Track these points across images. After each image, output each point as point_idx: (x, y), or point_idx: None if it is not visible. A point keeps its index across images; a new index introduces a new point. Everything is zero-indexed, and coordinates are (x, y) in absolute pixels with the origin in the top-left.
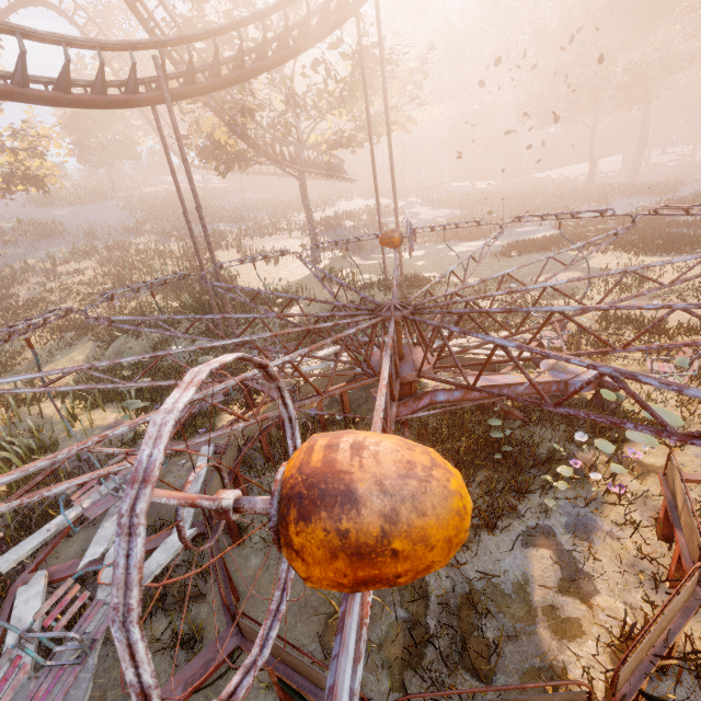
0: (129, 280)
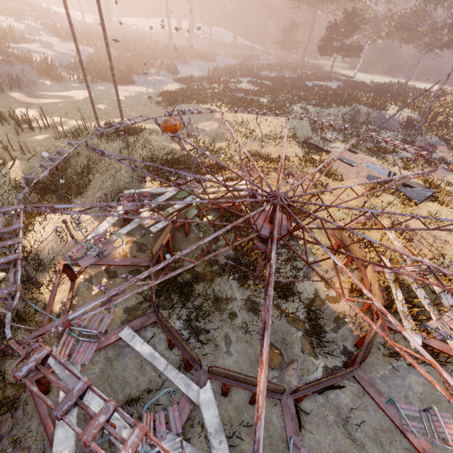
0: None
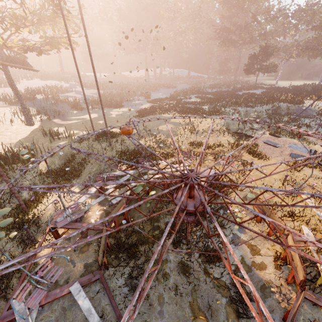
0: None
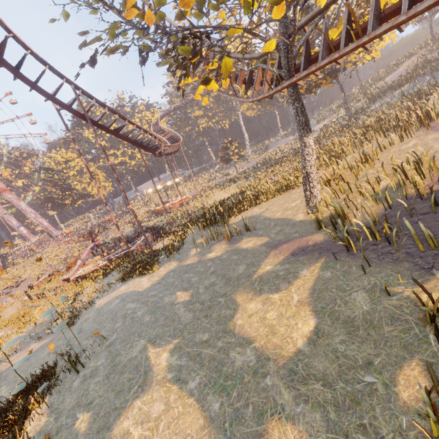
0: None
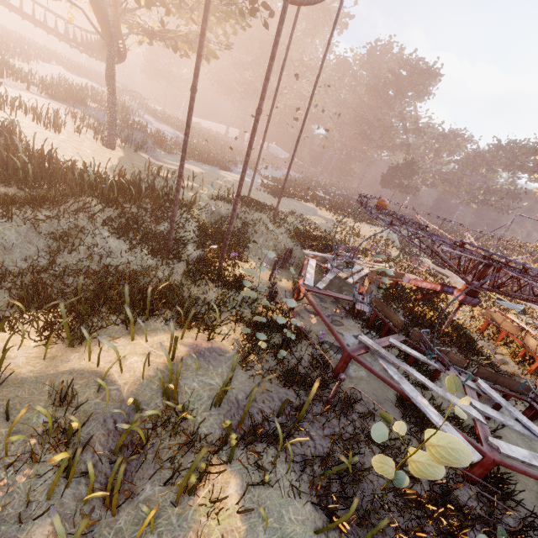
0: None
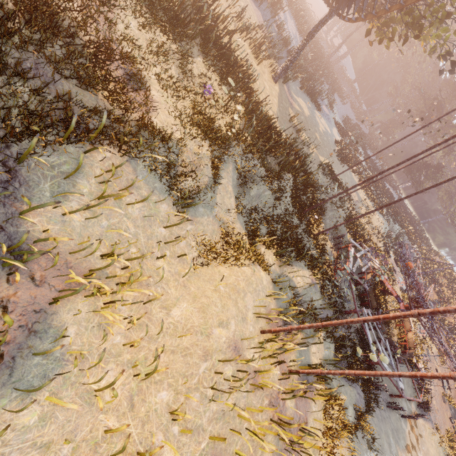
0: (178, 5)
